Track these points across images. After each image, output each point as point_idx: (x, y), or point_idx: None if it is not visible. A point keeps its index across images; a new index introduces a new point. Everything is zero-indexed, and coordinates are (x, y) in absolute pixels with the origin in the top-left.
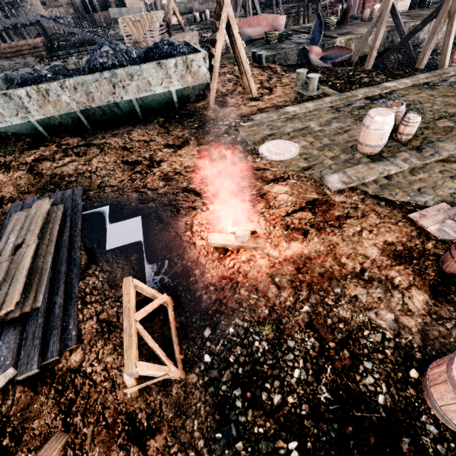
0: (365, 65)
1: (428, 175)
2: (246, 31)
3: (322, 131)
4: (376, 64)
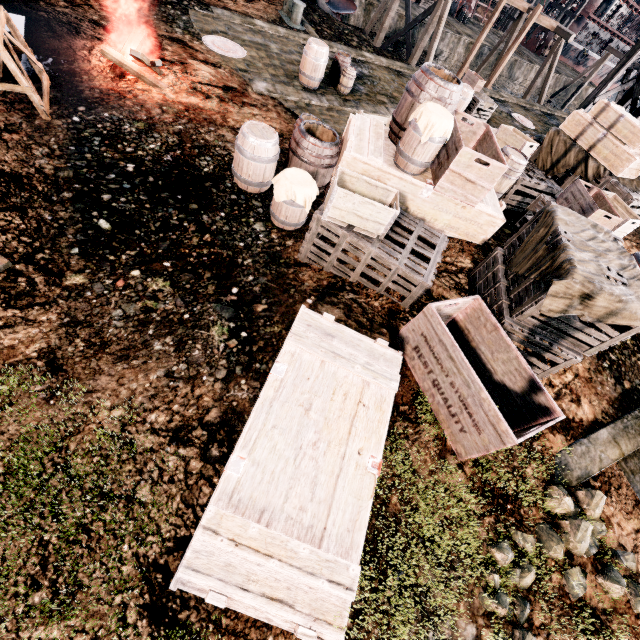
0: (374, 41)
1: (338, 116)
2: None
3: (279, 55)
4: (383, 46)
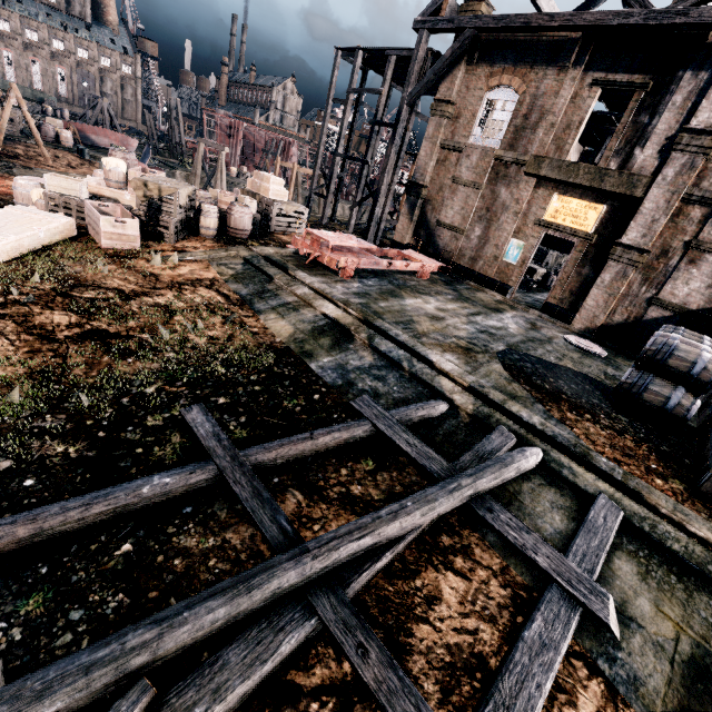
0: None
1: None
2: (92, 137)
3: None
4: None
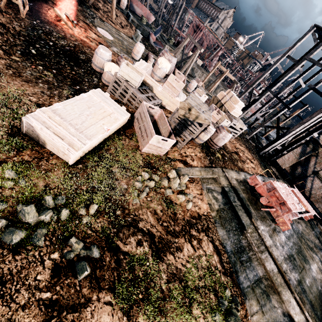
0: None
1: None
2: (134, 6)
3: (126, 45)
4: None
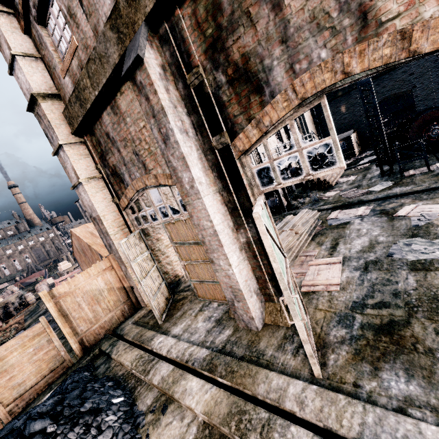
0: None
1: None
2: (28, 281)
3: None
4: None
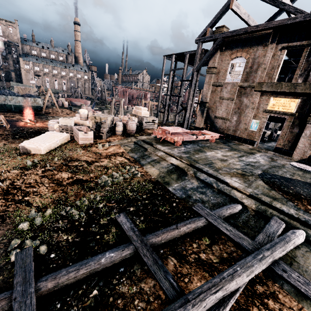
0: None
1: None
2: (74, 102)
3: None
4: None
